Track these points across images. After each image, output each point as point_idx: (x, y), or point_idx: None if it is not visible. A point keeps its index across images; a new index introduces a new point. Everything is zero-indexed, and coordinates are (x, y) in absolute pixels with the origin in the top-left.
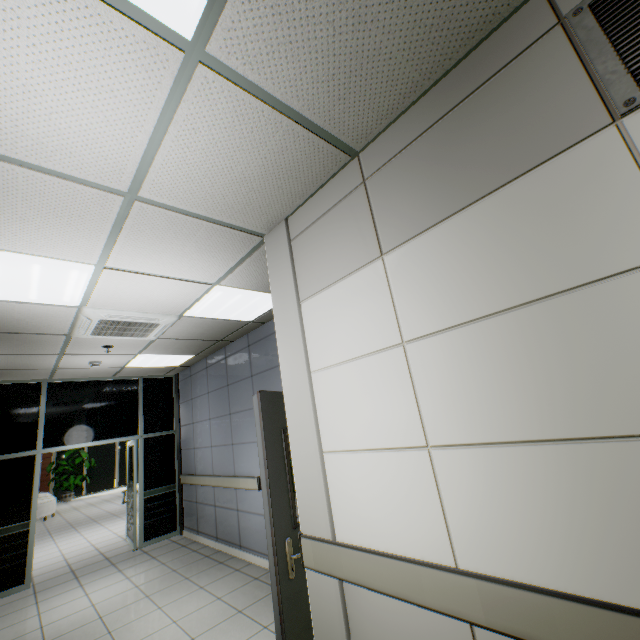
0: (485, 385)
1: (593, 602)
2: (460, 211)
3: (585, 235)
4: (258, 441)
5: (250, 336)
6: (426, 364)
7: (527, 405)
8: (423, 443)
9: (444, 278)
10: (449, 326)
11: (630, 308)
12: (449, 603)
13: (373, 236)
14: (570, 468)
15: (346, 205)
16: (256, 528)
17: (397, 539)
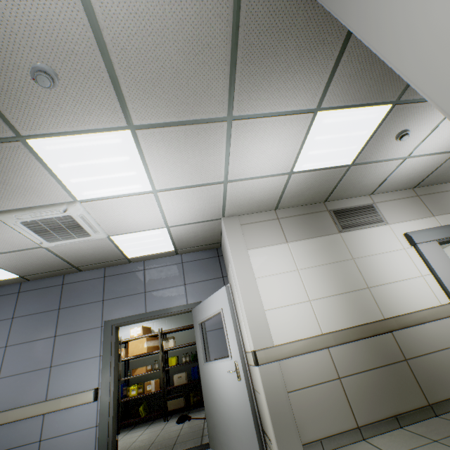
0: (323, 282)
1: (354, 326)
2: (311, 238)
3: (338, 252)
4: (230, 307)
5: (108, 269)
6: (306, 276)
7: (333, 286)
8: (308, 299)
9: (309, 253)
10: (312, 266)
11: (347, 267)
12: (325, 344)
13: (283, 236)
14: (343, 299)
15: (271, 222)
16: (75, 447)
17: (302, 334)
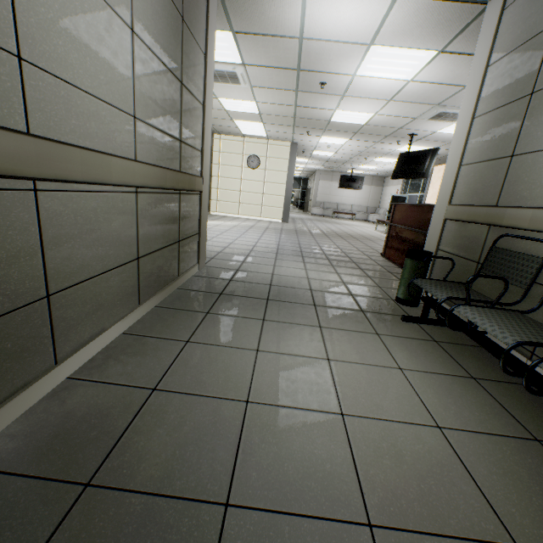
0: None
1: None
2: None
3: None
4: None
5: None
6: None
7: None
8: None
9: None
10: None
11: None
12: None
13: None
14: None
15: None
16: None
17: None
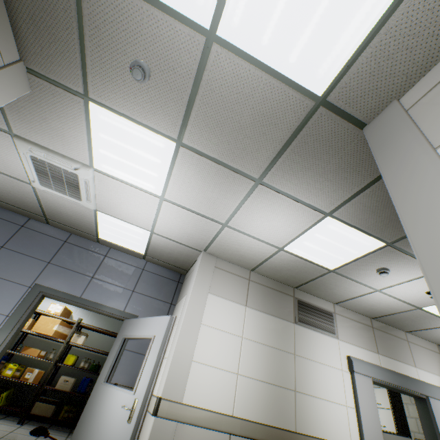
0: (259, 362)
1: (265, 424)
2: (268, 314)
3: (285, 340)
4: (163, 340)
5: (74, 237)
6: (247, 348)
7: (265, 371)
8: (237, 372)
9: (259, 327)
10: (256, 341)
11: (286, 359)
12: (230, 428)
13: (246, 298)
14: (268, 390)
15: (241, 279)
16: None
17: (214, 405)
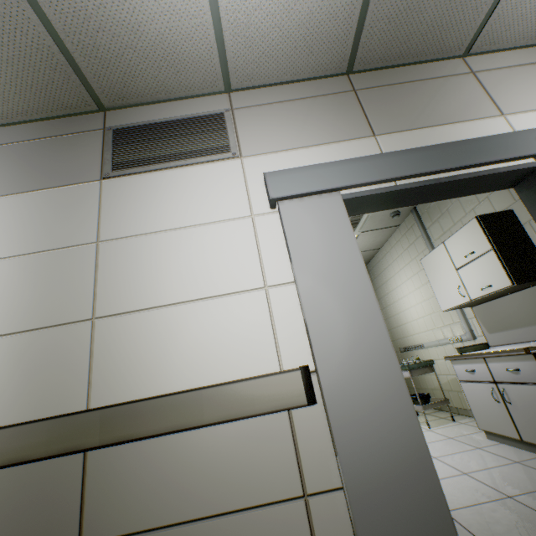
0: None
1: None
2: (22, 193)
3: (70, 225)
4: None
5: None
6: None
7: (0, 314)
8: None
9: None
10: None
11: (70, 263)
12: None
13: None
14: (5, 351)
15: None
16: None
17: None
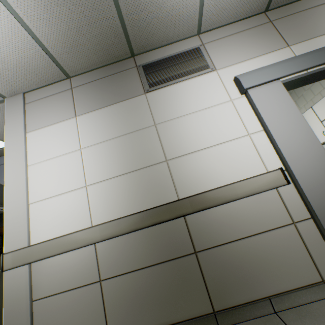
0: (109, 160)
1: (131, 214)
2: (107, 106)
3: (138, 118)
4: None
5: None
6: (89, 156)
7: (120, 164)
8: (84, 185)
9: (99, 126)
10: (99, 142)
11: (145, 137)
12: (88, 240)
13: (73, 109)
14: (130, 180)
15: (62, 95)
16: None
17: (67, 229)
